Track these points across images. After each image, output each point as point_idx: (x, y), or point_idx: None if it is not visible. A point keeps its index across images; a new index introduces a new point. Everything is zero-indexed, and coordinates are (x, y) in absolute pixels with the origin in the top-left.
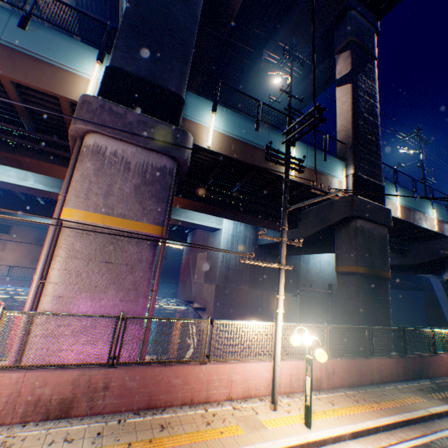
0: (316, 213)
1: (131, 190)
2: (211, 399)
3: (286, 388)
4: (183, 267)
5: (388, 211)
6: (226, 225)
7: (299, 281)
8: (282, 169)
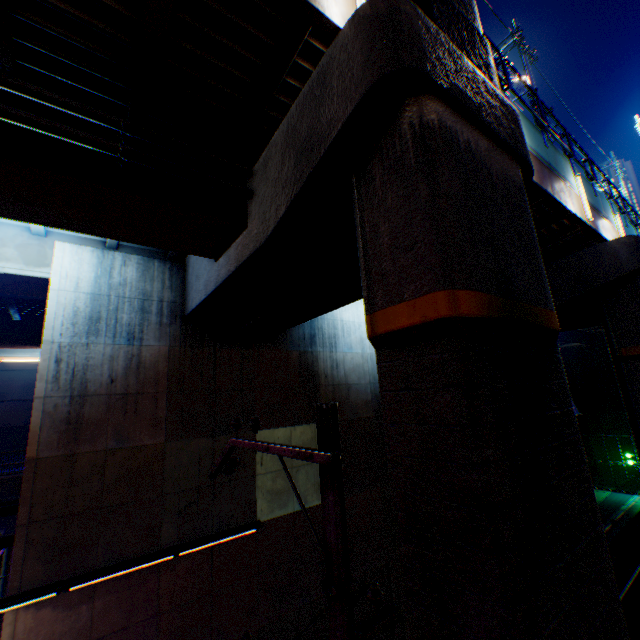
0: (287, 143)
1: None
2: None
3: None
4: None
5: (516, 117)
6: (68, 265)
7: (319, 392)
8: None
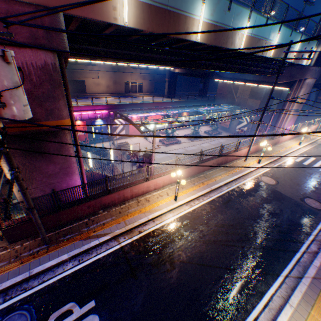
0: (320, 76)
1: (306, 92)
2: None
3: (312, 130)
4: (220, 87)
5: None
6: None
7: (281, 95)
8: None
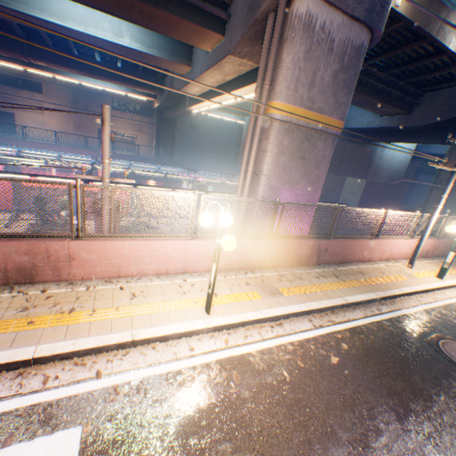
0: (447, 99)
1: (329, 79)
2: (370, 260)
3: (408, 256)
4: (243, 145)
5: None
6: None
7: (370, 168)
8: (455, 40)
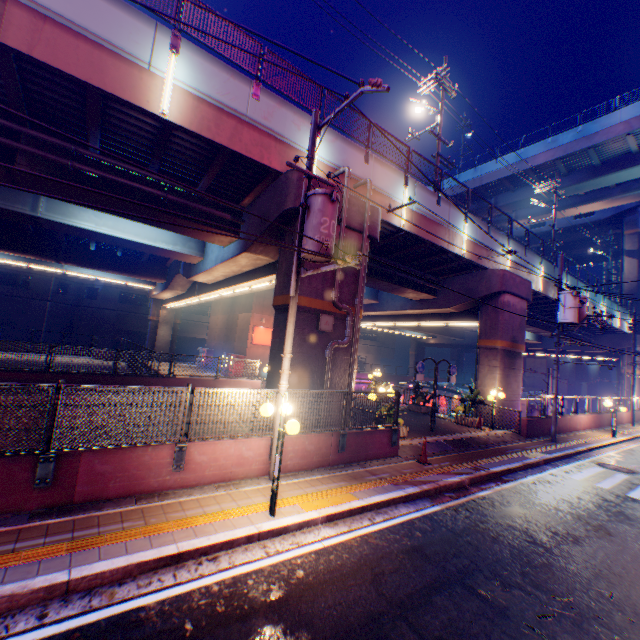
0: None
1: None
2: None
3: None
4: None
5: None
6: None
7: (586, 375)
8: None
